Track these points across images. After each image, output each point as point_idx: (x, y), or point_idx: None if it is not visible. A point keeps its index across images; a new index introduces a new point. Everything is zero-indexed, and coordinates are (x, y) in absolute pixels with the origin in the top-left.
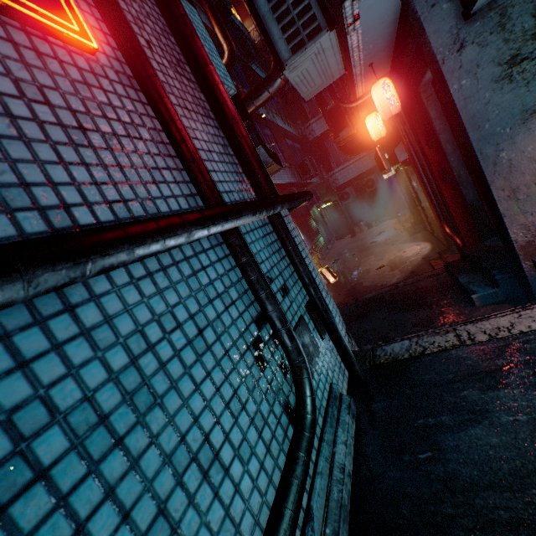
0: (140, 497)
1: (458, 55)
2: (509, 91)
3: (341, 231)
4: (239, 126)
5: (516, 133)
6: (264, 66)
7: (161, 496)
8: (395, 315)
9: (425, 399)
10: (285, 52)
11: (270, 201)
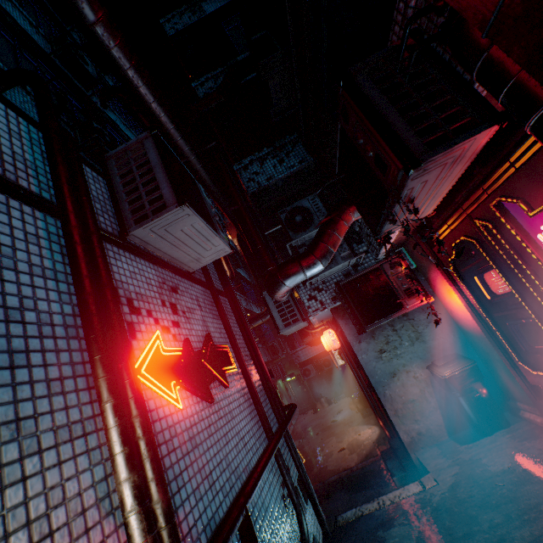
0: (269, 538)
1: (359, 344)
2: (382, 363)
3: (304, 405)
4: (273, 386)
5: (389, 382)
6: (244, 266)
7: (272, 541)
8: (351, 495)
9: (362, 540)
10: (281, 325)
11: (287, 422)
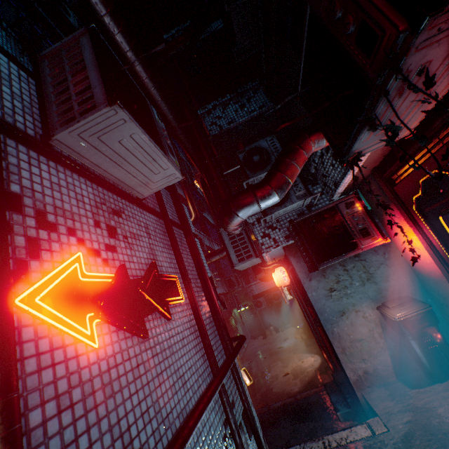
0: None
1: (309, 282)
2: (332, 301)
3: (255, 331)
4: (222, 318)
5: (338, 320)
6: (210, 211)
7: None
8: (295, 424)
9: None
10: (235, 260)
11: (233, 357)
